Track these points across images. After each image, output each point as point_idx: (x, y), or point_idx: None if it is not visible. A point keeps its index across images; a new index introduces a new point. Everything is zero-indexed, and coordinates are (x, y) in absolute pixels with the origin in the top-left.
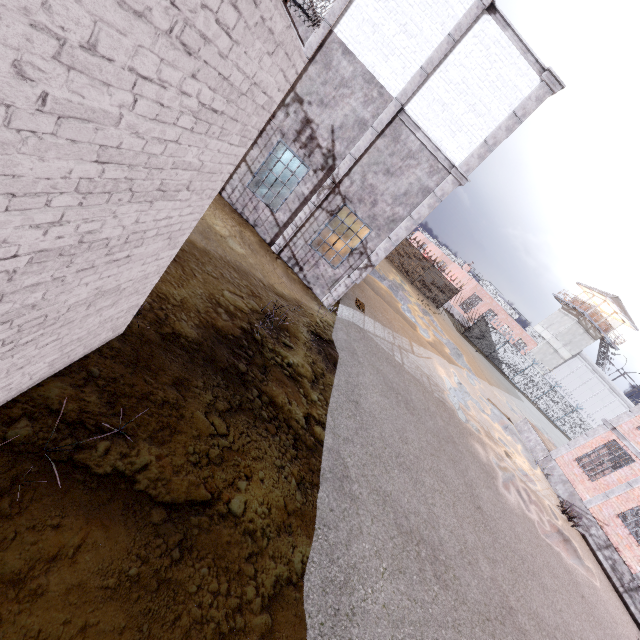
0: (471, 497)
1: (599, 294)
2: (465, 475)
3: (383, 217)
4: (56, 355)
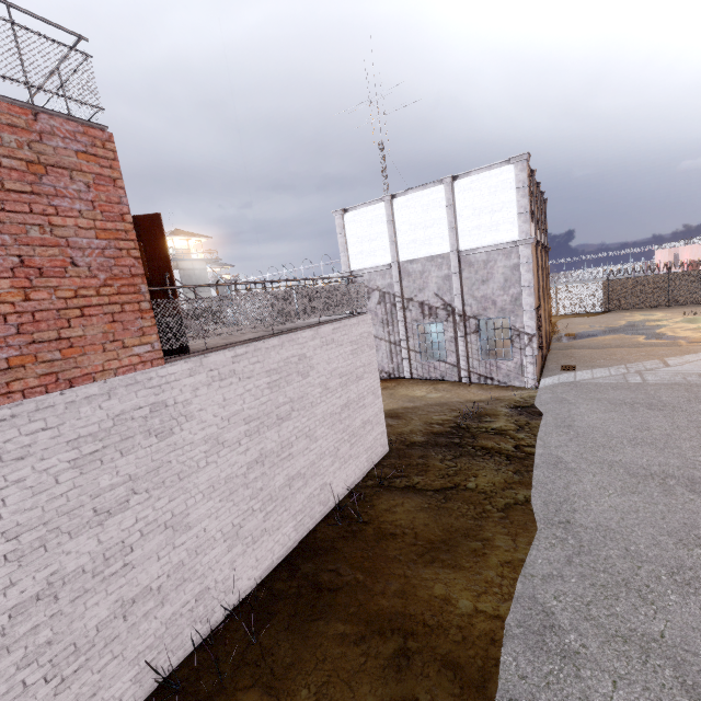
0: None
1: None
2: None
3: (507, 304)
4: (366, 455)
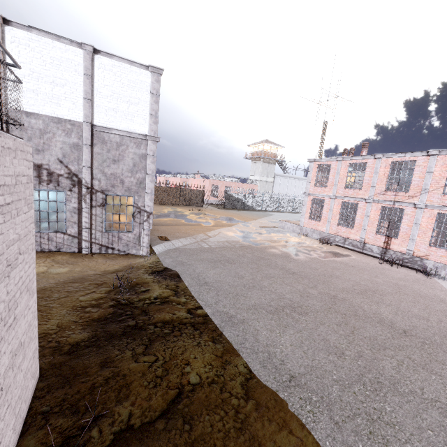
0: (287, 272)
1: (259, 144)
2: (277, 266)
3: (133, 185)
4: (13, 420)
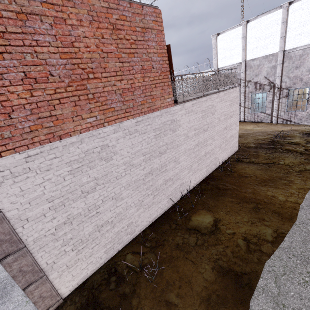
0: None
1: None
2: None
3: (309, 80)
4: (230, 149)
